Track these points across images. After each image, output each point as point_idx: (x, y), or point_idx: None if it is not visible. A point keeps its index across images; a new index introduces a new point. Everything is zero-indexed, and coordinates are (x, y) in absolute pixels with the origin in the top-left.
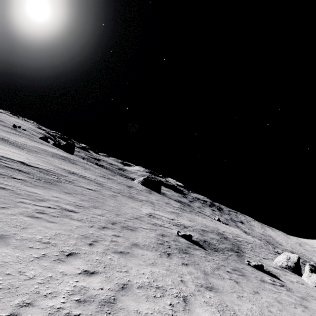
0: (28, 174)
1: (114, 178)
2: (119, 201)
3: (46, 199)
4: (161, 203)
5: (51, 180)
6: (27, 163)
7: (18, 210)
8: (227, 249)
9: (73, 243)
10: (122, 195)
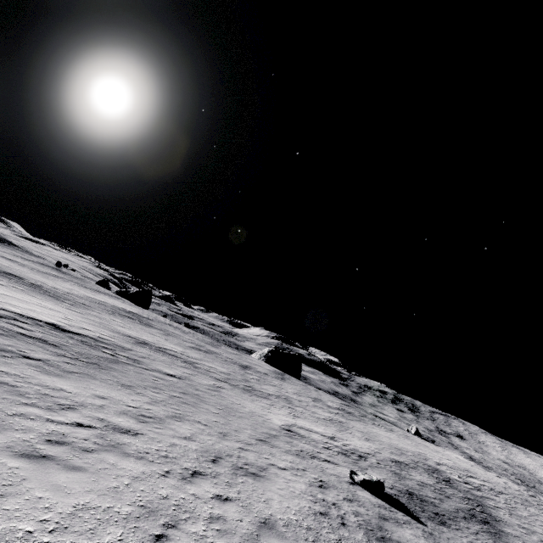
0: (59, 348)
1: (216, 352)
2: (227, 400)
3: (79, 404)
4: (304, 400)
5: (99, 359)
6: (63, 327)
7: (3, 439)
8: (462, 513)
9: (113, 541)
10: (231, 385)
